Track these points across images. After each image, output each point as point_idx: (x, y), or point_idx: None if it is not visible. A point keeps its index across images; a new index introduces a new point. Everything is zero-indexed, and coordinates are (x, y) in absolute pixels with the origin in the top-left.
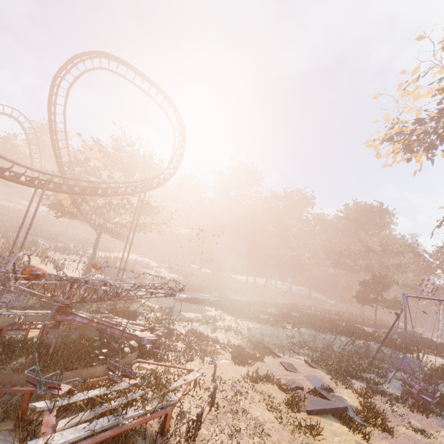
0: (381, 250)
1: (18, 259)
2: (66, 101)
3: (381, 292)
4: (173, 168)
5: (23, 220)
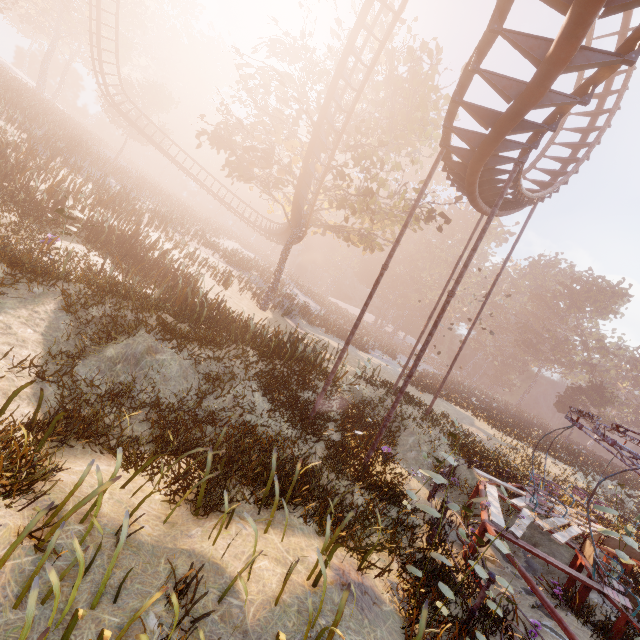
0: (596, 347)
1: (419, 360)
2: None
3: (598, 407)
4: (553, 172)
5: (395, 247)
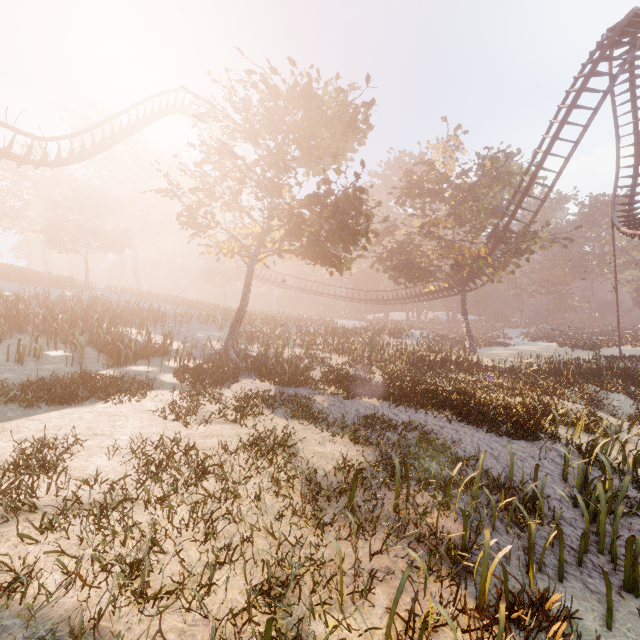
0: (632, 247)
1: None
2: (566, 99)
3: None
4: (632, 186)
5: None
